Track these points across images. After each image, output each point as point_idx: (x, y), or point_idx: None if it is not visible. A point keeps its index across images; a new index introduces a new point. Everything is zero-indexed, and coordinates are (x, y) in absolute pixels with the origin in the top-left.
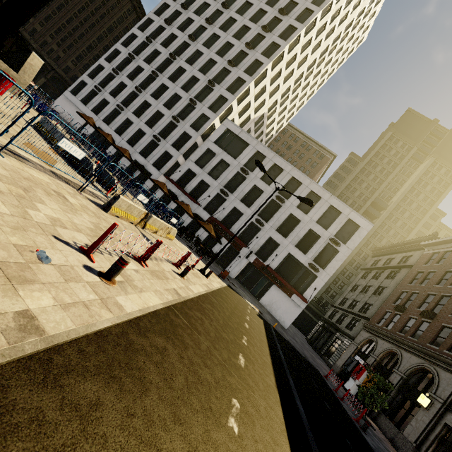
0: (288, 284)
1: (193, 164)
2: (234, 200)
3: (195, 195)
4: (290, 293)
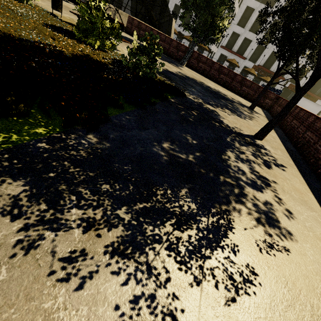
0: (316, 96)
1: (236, 27)
2: (272, 46)
3: (240, 52)
4: (315, 100)
